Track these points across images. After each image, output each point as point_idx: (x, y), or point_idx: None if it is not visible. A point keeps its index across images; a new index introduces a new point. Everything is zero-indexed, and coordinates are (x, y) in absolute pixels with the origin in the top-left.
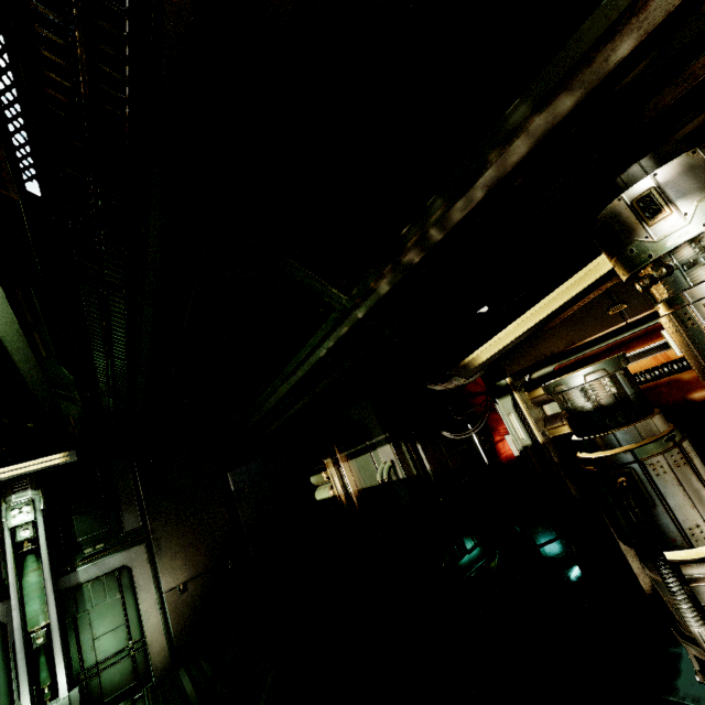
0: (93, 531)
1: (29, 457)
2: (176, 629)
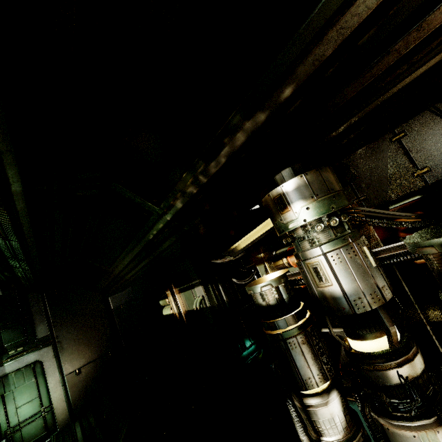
0: (15, 339)
1: None
2: (73, 397)
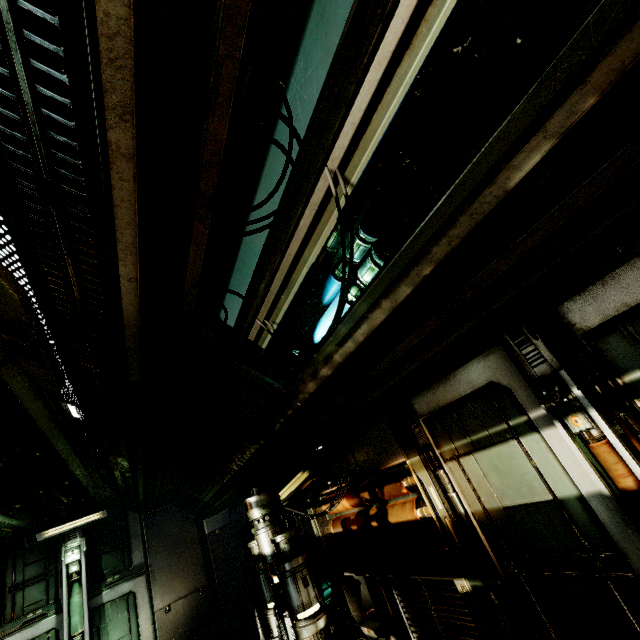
0: (113, 565)
1: (80, 516)
2: (162, 639)
